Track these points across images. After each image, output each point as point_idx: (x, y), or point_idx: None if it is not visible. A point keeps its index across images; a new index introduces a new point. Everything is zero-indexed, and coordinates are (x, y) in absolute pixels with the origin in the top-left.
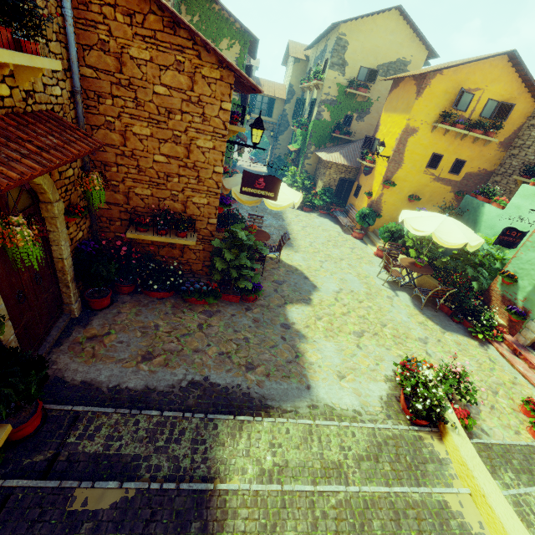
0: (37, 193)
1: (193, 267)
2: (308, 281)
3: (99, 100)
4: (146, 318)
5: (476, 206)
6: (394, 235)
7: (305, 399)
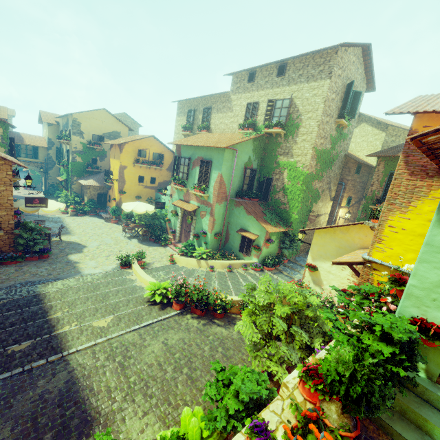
0: None
1: (3, 249)
2: (81, 245)
3: None
4: None
5: (160, 196)
6: (128, 216)
7: (78, 275)
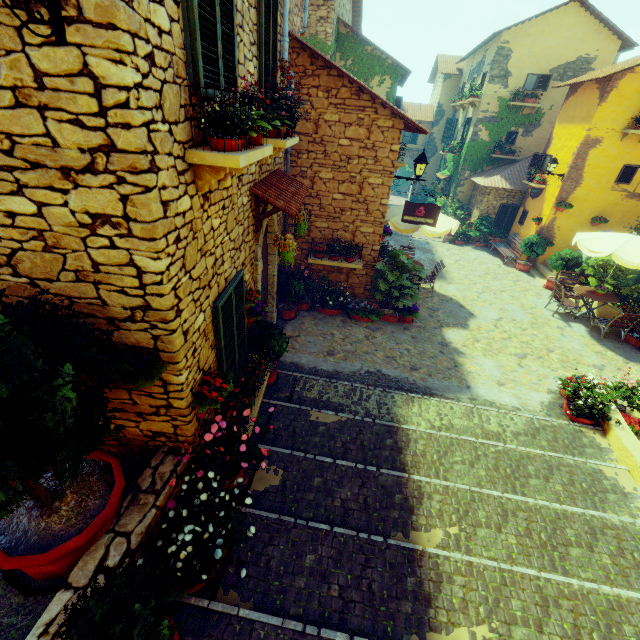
0: (268, 226)
1: (355, 291)
2: (464, 309)
3: (298, 156)
4: (323, 328)
5: None
6: (568, 263)
7: (465, 393)
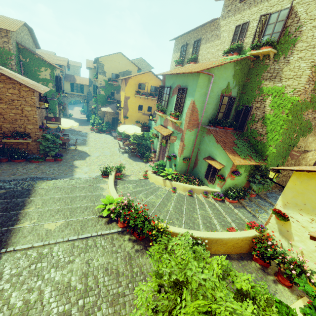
0: None
1: (33, 152)
2: (87, 154)
3: None
4: (13, 167)
5: (151, 122)
6: (126, 135)
7: (70, 177)
